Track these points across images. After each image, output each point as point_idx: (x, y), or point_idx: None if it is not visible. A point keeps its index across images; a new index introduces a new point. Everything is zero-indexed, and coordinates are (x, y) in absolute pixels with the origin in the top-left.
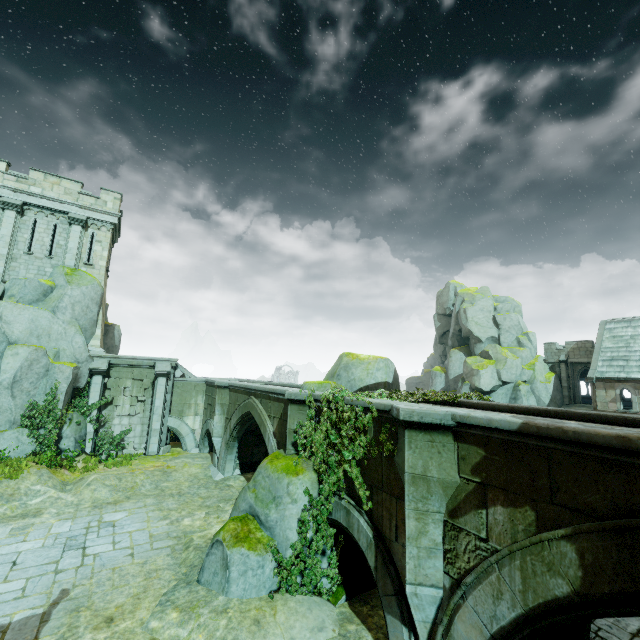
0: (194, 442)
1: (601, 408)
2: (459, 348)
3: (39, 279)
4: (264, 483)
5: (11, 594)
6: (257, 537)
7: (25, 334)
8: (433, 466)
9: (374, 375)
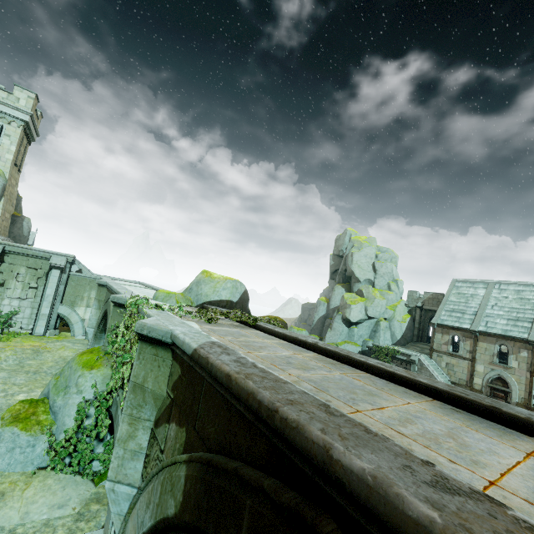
0: (82, 330)
1: (436, 348)
2: (342, 284)
3: None
4: (66, 372)
5: None
6: (39, 419)
7: None
8: (151, 378)
9: (219, 293)
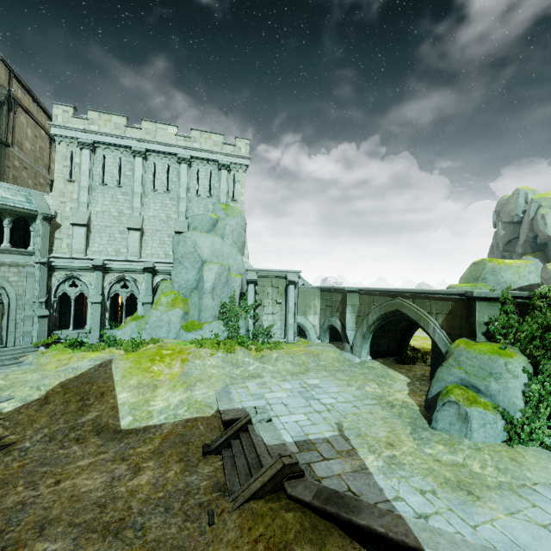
0: (315, 335)
1: None
2: (533, 255)
3: (209, 214)
4: (471, 362)
5: (305, 421)
6: (482, 401)
7: (210, 255)
8: None
9: (526, 278)
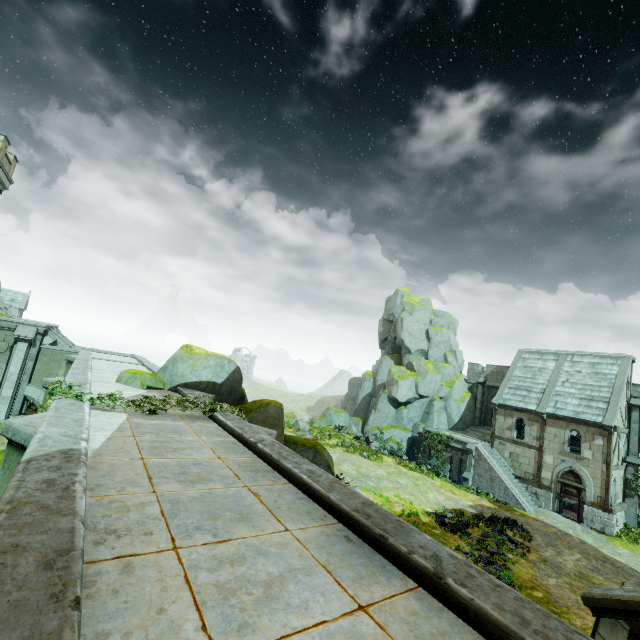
0: None
1: (498, 434)
2: (391, 356)
3: None
4: None
5: None
6: None
7: None
8: None
9: (199, 373)
